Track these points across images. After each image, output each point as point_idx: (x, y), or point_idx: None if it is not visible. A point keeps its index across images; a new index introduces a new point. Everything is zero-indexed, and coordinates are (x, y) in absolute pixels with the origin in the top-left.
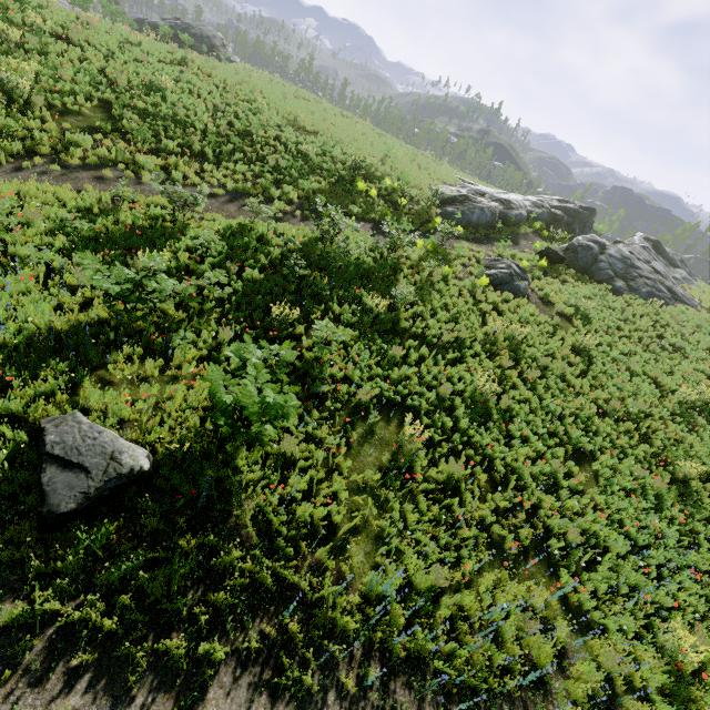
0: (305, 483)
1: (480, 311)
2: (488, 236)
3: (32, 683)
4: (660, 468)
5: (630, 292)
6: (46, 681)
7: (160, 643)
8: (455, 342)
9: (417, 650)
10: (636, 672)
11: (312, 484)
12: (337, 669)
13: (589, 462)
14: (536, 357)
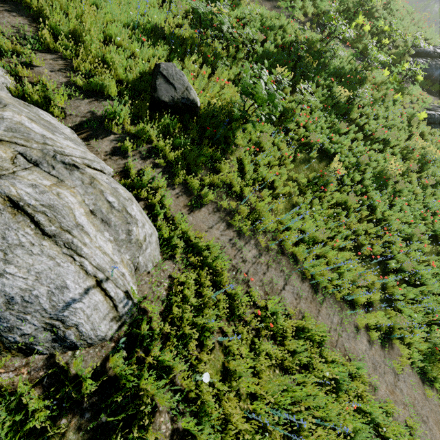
0: (267, 160)
1: (409, 132)
2: (439, 92)
3: (141, 158)
4: None
5: None
6: (146, 160)
7: (189, 176)
8: (382, 141)
9: (297, 255)
10: (409, 335)
11: (268, 165)
12: (258, 236)
13: (438, 245)
14: (435, 175)
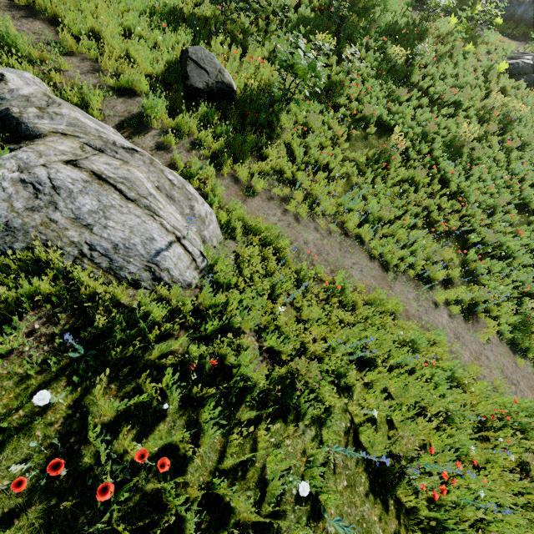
0: (318, 140)
1: (487, 90)
2: (526, 35)
3: (186, 151)
4: None
5: None
6: (191, 153)
7: (237, 164)
8: (452, 105)
9: (362, 237)
10: (495, 309)
11: (320, 148)
12: (318, 219)
13: (528, 215)
14: (522, 136)
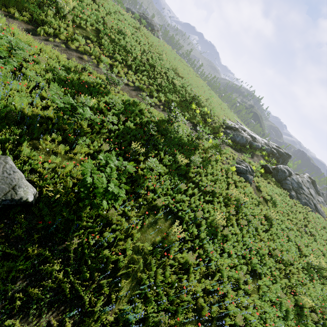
0: (112, 238)
1: (228, 182)
2: (241, 149)
3: None
4: (291, 295)
5: (297, 199)
6: None
7: None
8: (211, 192)
9: None
10: None
11: (115, 239)
12: None
13: (257, 278)
14: (246, 214)
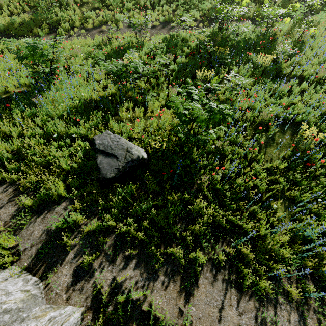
0: (235, 168)
1: None
2: None
3: (109, 260)
4: None
5: None
6: (115, 260)
7: (168, 250)
8: None
9: None
10: None
11: (238, 169)
12: (281, 281)
13: None
14: None
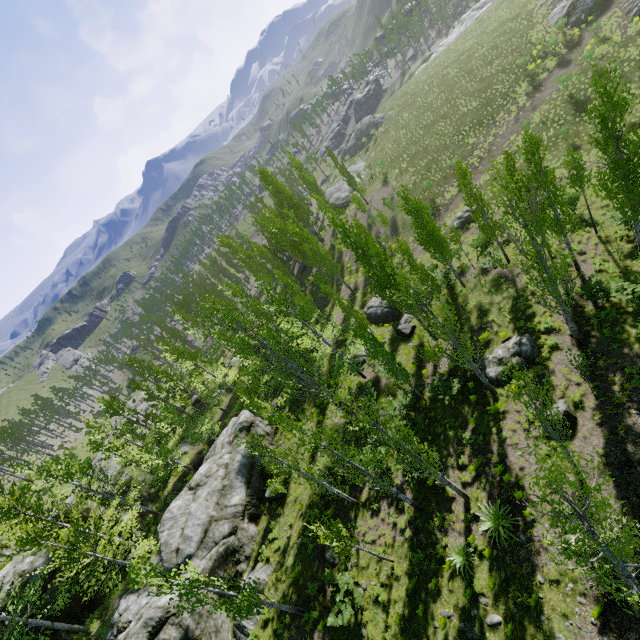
0: None
1: None
2: None
3: None
4: None
5: None
6: None
7: None
8: None
9: None
10: None
11: None
12: None
13: None
14: None
